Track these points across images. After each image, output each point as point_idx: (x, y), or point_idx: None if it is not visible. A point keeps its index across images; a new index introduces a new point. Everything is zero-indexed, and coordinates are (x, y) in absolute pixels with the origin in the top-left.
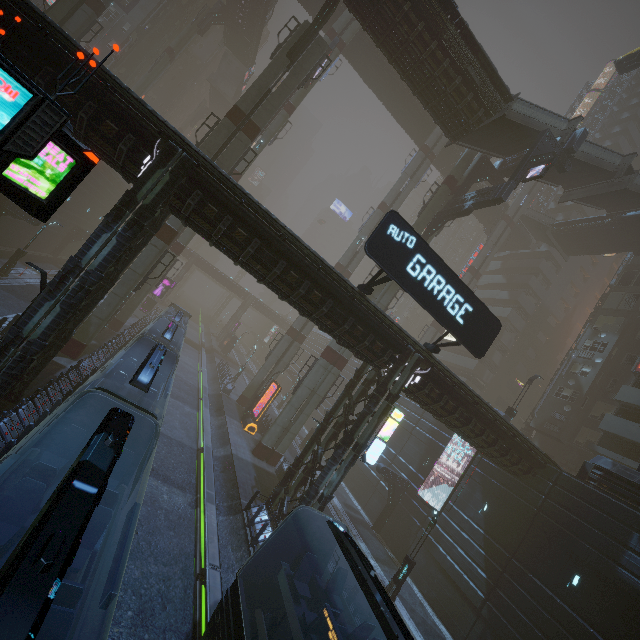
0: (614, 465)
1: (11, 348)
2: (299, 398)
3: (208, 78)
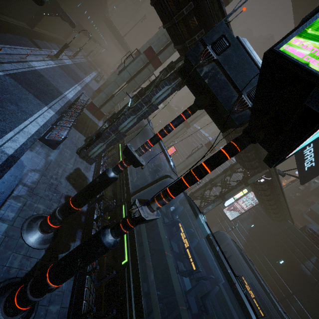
0: (318, 230)
1: (112, 134)
2: (189, 161)
3: None
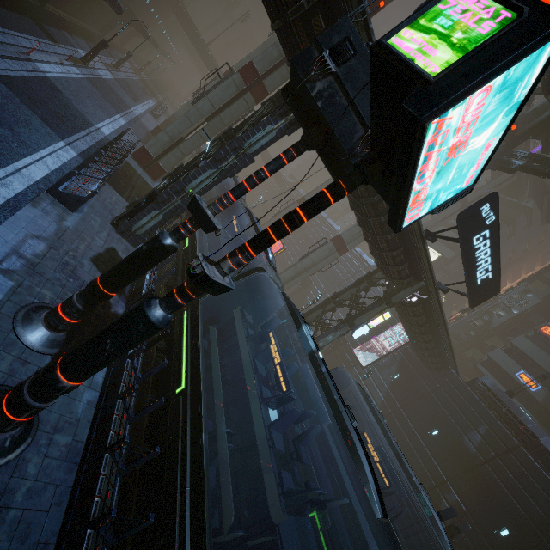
0: (494, 386)
1: (175, 197)
2: (303, 265)
3: None
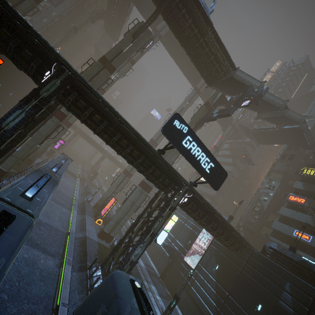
0: (278, 246)
1: None
2: (125, 206)
3: (94, 44)
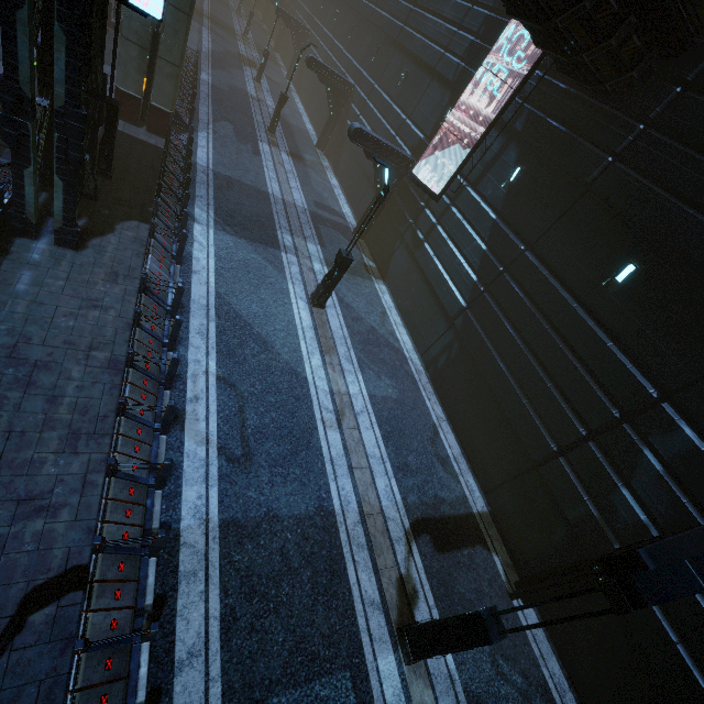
0: None
1: None
2: None
3: None
